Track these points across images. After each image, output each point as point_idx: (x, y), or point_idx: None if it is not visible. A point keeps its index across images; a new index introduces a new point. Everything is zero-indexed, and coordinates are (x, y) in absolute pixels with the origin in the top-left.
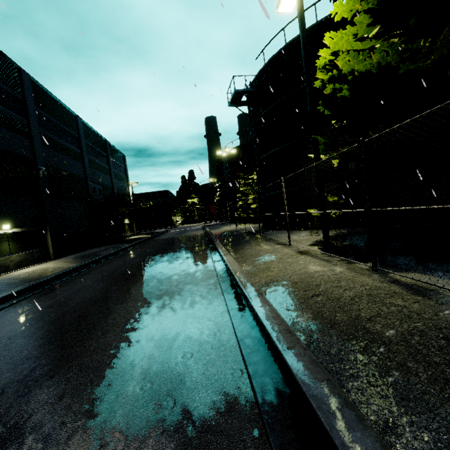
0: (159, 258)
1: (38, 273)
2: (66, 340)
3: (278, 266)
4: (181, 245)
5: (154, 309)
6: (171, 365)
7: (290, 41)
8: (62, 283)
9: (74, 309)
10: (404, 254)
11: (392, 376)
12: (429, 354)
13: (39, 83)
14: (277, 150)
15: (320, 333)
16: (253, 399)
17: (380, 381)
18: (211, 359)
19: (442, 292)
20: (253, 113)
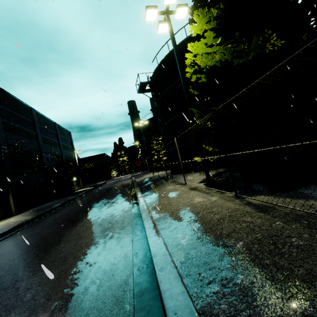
0: (94, 204)
1: (0, 227)
2: (2, 284)
3: (176, 200)
4: (112, 192)
5: (79, 247)
6: (78, 295)
7: (172, 50)
8: (16, 234)
9: (18, 255)
10: (258, 182)
11: (239, 279)
12: (263, 257)
13: (0, 88)
14: (173, 119)
15: (195, 250)
16: (133, 316)
17: (230, 284)
18: (110, 285)
19: (277, 207)
20: (154, 96)
